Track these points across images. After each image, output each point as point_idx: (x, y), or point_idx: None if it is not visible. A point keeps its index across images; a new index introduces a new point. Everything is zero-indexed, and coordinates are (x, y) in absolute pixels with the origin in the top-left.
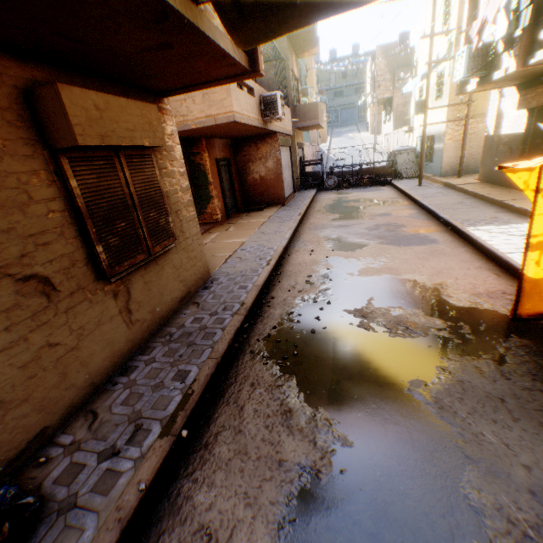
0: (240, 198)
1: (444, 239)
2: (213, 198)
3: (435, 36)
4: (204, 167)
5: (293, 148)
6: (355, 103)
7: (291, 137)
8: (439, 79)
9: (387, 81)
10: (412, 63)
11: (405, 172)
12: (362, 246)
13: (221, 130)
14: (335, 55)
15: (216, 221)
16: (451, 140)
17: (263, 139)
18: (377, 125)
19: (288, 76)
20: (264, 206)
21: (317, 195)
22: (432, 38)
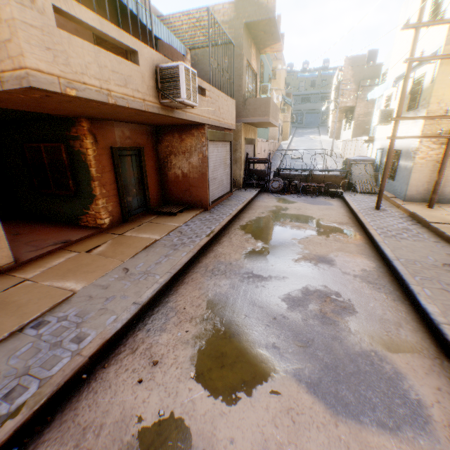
0: (157, 194)
1: (445, 413)
2: (97, 197)
3: (422, 27)
4: (85, 156)
5: (238, 144)
6: (320, 109)
7: (238, 131)
8: (415, 86)
9: (351, 90)
10: (378, 76)
11: (360, 185)
12: (256, 376)
13: (78, 107)
14: (307, 66)
15: (101, 226)
16: (424, 159)
17: (188, 130)
18: (336, 130)
19: (241, 66)
20: (178, 210)
21: (256, 198)
22: (418, 28)
